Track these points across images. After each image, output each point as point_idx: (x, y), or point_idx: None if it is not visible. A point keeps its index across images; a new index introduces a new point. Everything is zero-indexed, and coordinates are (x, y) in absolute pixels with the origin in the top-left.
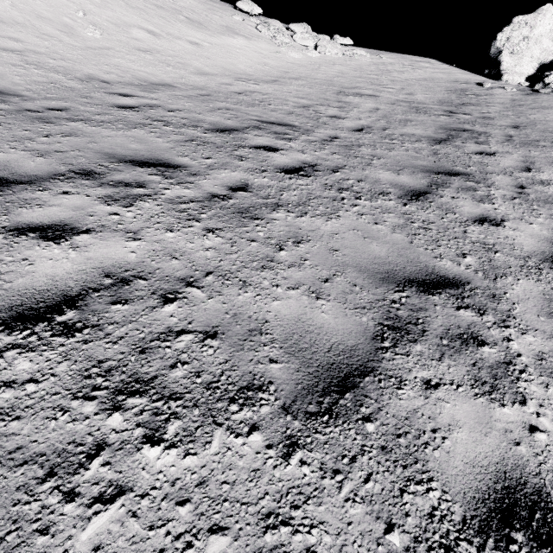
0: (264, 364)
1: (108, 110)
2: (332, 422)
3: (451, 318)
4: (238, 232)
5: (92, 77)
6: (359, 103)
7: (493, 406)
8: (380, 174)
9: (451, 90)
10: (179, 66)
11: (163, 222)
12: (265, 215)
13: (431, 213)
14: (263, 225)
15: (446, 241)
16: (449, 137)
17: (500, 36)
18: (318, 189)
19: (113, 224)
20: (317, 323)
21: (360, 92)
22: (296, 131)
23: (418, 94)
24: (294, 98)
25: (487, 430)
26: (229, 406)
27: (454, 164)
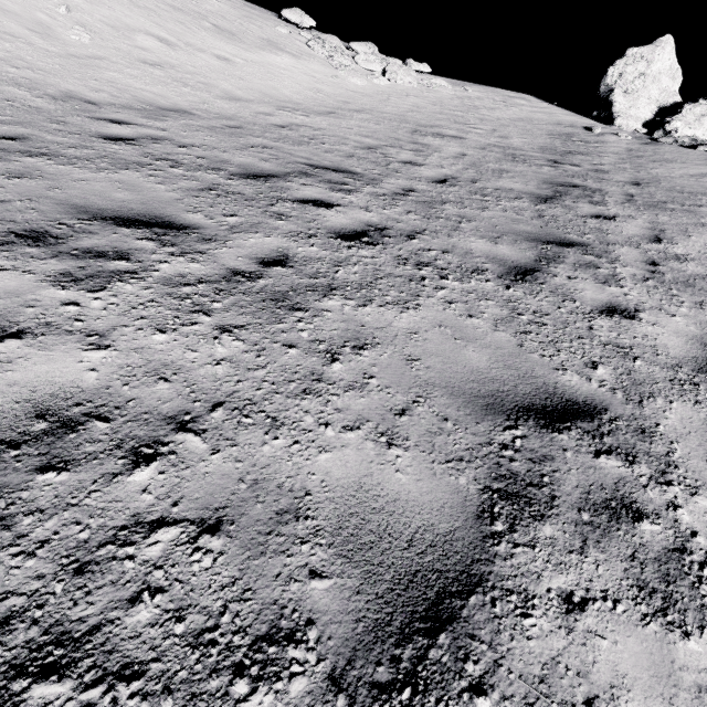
0: (301, 581)
1: (89, 141)
2: (417, 701)
3: (589, 472)
4: (270, 331)
5: (71, 95)
6: (440, 146)
7: (673, 638)
8: (472, 243)
9: (554, 134)
10: (200, 88)
11: (151, 316)
12: (312, 304)
13: (544, 300)
14: (307, 319)
15: (567, 343)
16: (557, 195)
17: (612, 71)
18: (388, 264)
19: (66, 320)
20: (389, 492)
21: (441, 132)
22: (358, 180)
23: (514, 138)
24: (355, 135)
25: (671, 691)
26: (231, 684)
27: (565, 231)
